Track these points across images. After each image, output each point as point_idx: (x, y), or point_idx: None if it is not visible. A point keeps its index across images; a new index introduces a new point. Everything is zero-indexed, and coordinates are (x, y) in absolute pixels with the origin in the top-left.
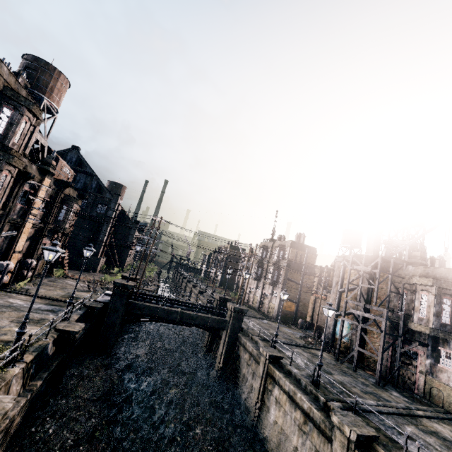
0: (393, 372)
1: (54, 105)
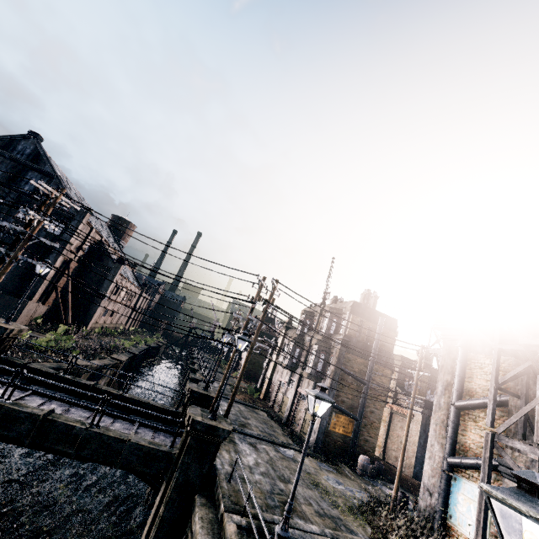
0: None
1: None
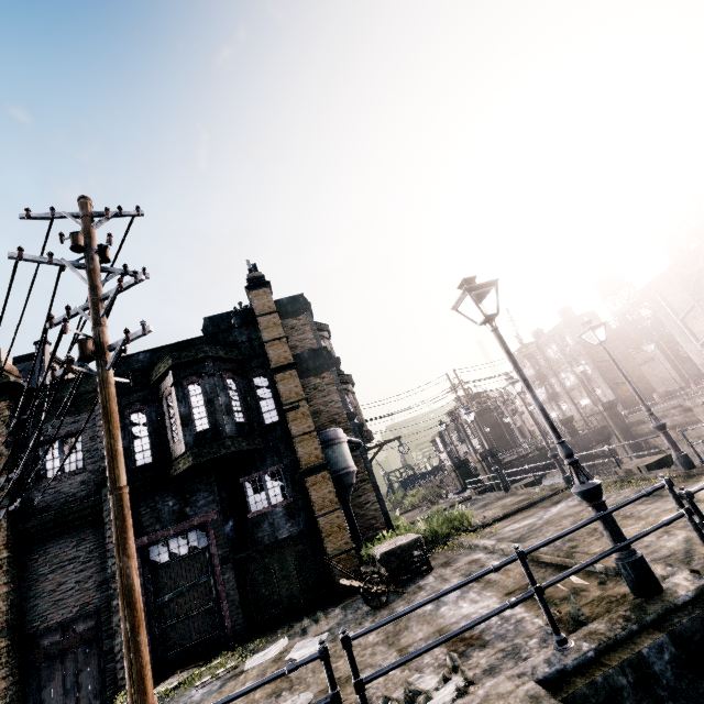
0: None
1: None
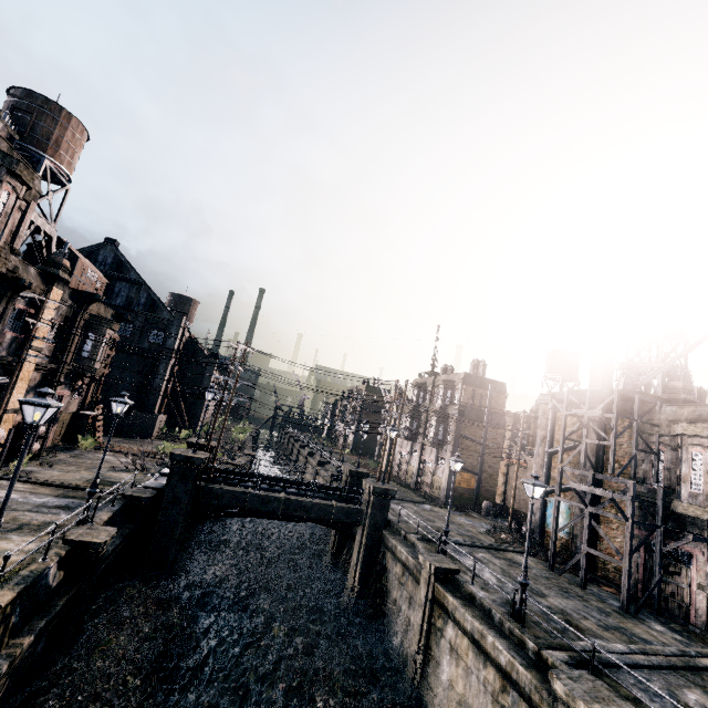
0: (650, 588)
1: (63, 169)
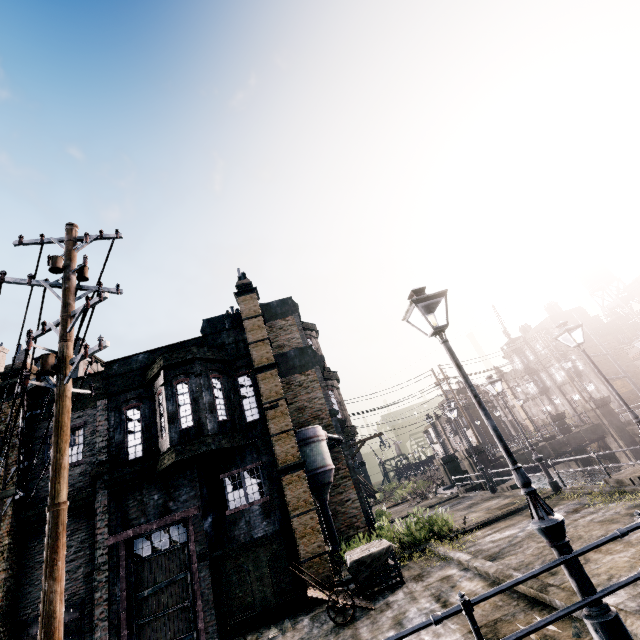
0: None
1: None
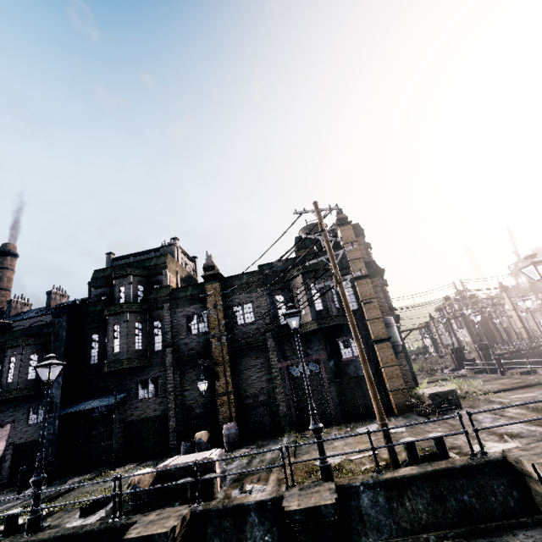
0: None
1: None
